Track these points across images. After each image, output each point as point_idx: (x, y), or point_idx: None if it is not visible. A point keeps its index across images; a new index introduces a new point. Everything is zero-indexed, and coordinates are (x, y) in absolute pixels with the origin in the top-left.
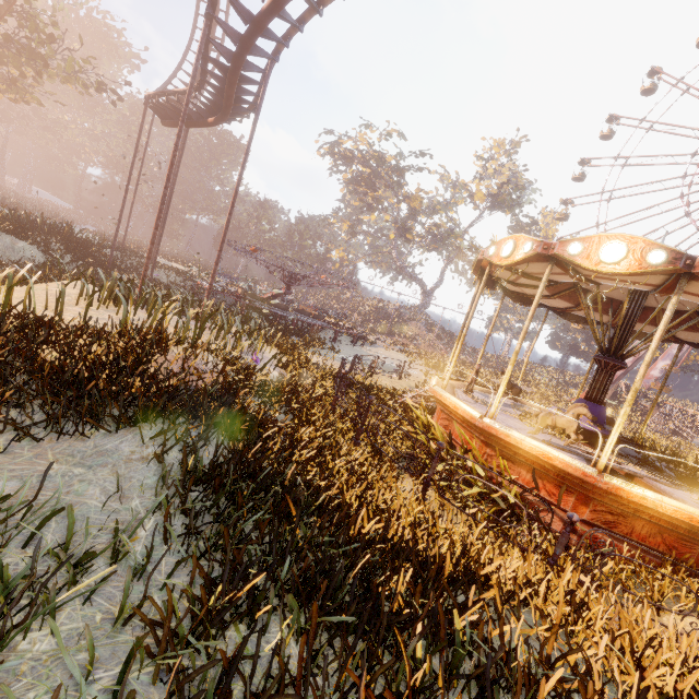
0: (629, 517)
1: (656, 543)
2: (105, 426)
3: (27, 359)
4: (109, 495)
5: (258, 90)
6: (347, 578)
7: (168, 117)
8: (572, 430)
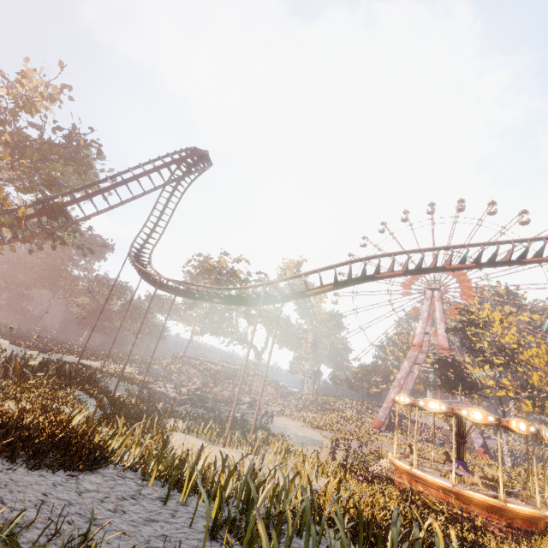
0: (514, 518)
1: (524, 527)
2: None
3: None
4: None
5: None
6: None
7: (172, 289)
8: (480, 483)
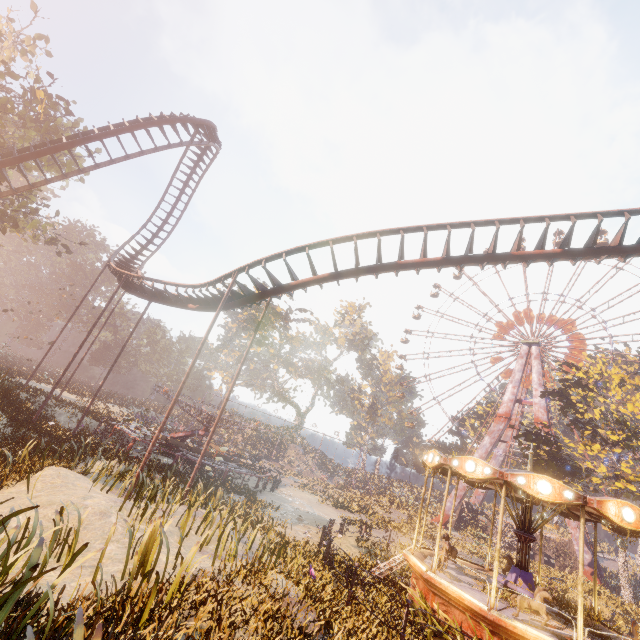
0: None
1: None
2: None
3: None
4: None
5: None
6: None
7: (141, 291)
8: (544, 612)
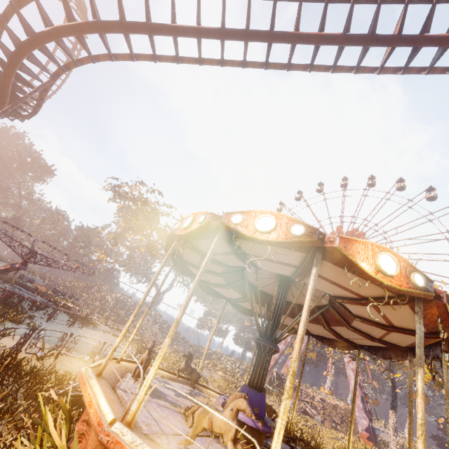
0: None
1: None
2: None
3: None
4: None
5: (39, 98)
6: None
7: None
8: (230, 437)
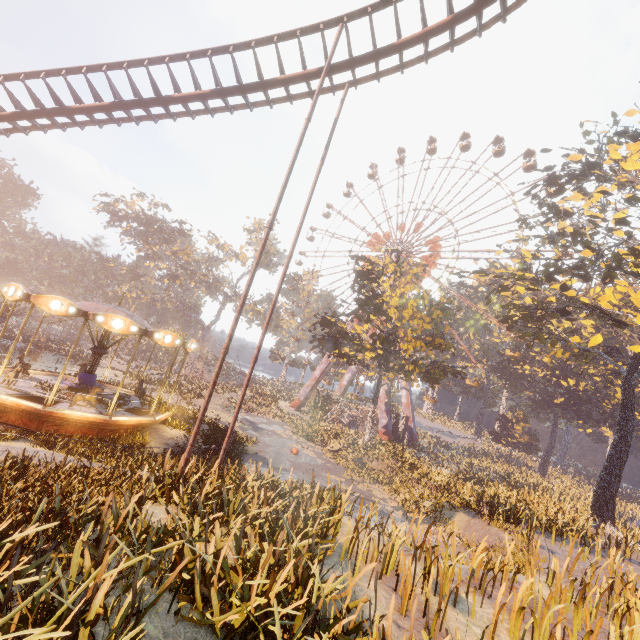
0: (8, 412)
1: (20, 423)
2: None
3: None
4: None
5: None
6: None
7: None
8: (12, 378)
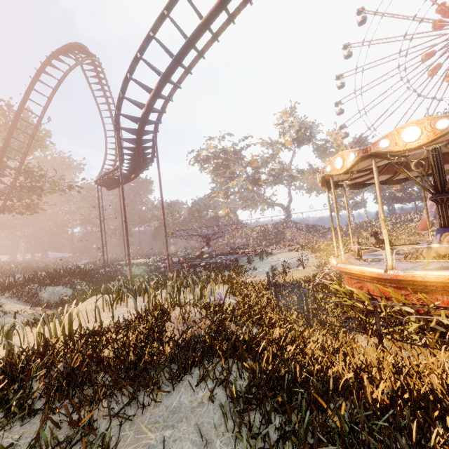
0: None
1: None
2: (163, 389)
3: (97, 362)
4: (198, 444)
5: (152, 150)
6: (406, 446)
7: (110, 185)
8: None
